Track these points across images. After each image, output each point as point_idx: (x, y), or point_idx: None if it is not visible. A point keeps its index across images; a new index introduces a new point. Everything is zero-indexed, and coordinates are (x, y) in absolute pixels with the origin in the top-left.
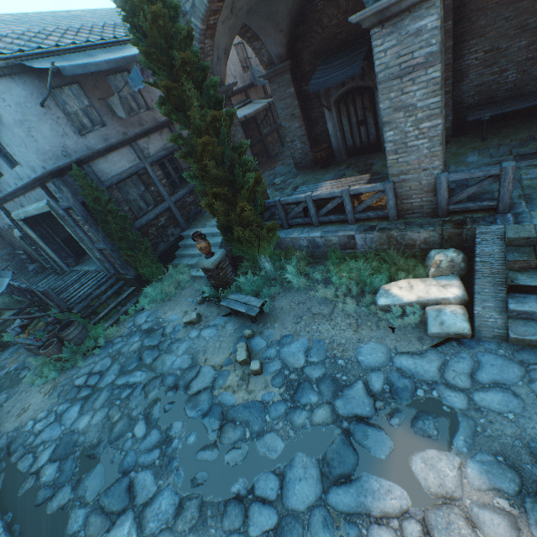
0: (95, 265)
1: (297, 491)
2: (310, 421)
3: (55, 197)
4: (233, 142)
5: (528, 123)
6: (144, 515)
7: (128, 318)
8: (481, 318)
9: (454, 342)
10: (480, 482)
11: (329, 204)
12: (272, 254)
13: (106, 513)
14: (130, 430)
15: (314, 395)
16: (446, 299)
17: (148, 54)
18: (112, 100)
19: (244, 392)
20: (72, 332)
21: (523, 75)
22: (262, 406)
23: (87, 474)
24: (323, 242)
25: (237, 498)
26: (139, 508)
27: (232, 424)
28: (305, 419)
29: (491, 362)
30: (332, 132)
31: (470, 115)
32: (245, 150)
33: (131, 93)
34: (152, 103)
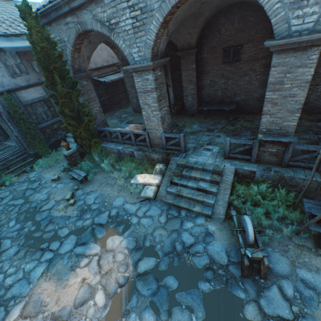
0: (15, 143)
1: (65, 247)
2: (82, 224)
3: None
4: (89, 98)
5: (223, 115)
6: (2, 255)
7: (26, 173)
8: (160, 192)
9: (147, 200)
10: (124, 245)
11: (126, 135)
12: (100, 153)
13: None
14: (7, 223)
15: (89, 215)
16: (153, 183)
17: (39, 61)
18: (33, 63)
19: (63, 212)
20: None
21: (224, 94)
22: (67, 218)
23: None
24: (123, 152)
25: (41, 249)
26: (0, 252)
27: (52, 224)
28: (81, 223)
29: (153, 208)
30: None
31: (201, 106)
32: (86, 106)
33: None
34: None
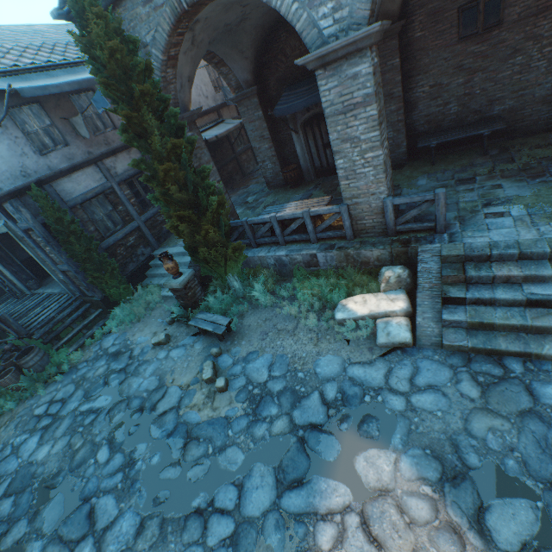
0: (59, 287)
1: (254, 499)
2: (269, 432)
3: (13, 218)
4: (200, 164)
5: (469, 150)
6: (104, 539)
7: (95, 342)
8: (421, 328)
9: (399, 351)
10: (410, 474)
11: (292, 224)
12: (240, 273)
13: (64, 541)
14: (93, 456)
15: (274, 408)
16: (394, 311)
17: (107, 85)
18: (75, 120)
19: (209, 409)
20: (32, 359)
21: (463, 108)
22: (225, 422)
23: (45, 505)
24: (289, 260)
25: (197, 512)
26: (100, 533)
27: (195, 442)
28: (265, 430)
29: (427, 367)
30: (301, 154)
31: (420, 142)
32: (208, 174)
33: (96, 112)
34: (119, 122)
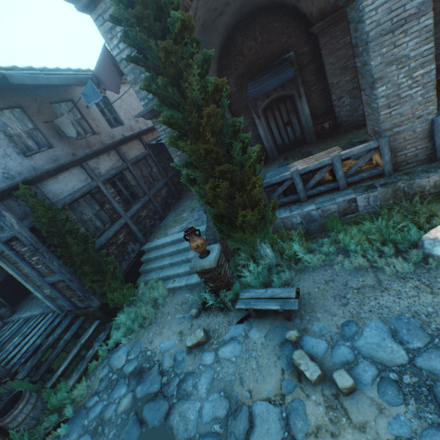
0: (39, 307)
1: None
2: None
3: None
4: None
5: None
6: None
7: (99, 363)
8: None
9: None
10: None
11: (317, 175)
12: (269, 238)
13: None
14: None
15: None
16: None
17: (138, 19)
18: (60, 120)
19: (351, 430)
20: (21, 411)
21: None
22: None
23: None
24: (319, 213)
25: None
26: None
27: None
28: None
29: None
30: (264, 136)
31: None
32: (238, 127)
33: (76, 120)
34: (97, 129)
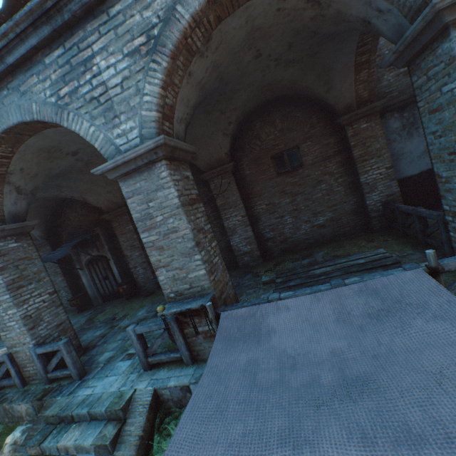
0: None
1: None
2: None
3: None
4: None
5: None
6: None
7: None
8: None
9: None
10: None
11: None
12: None
13: None
14: None
15: None
16: None
17: None
18: None
19: None
20: None
21: None
22: None
23: None
24: None
25: None
26: None
27: None
28: None
29: None
30: (87, 284)
31: (154, 277)
32: None
33: None
34: None
